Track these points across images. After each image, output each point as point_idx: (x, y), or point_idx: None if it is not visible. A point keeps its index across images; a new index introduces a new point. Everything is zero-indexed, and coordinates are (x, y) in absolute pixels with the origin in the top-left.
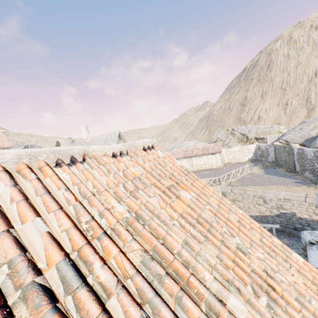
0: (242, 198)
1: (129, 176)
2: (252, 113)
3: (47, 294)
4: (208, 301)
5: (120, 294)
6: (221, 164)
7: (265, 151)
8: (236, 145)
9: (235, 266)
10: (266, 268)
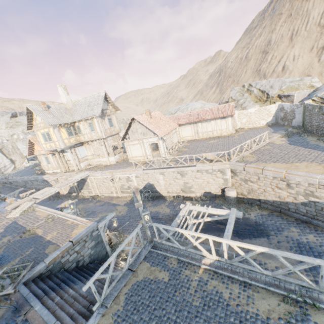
0: (257, 179)
1: None
2: (275, 62)
3: None
4: None
5: None
6: (233, 130)
7: (290, 113)
8: (252, 106)
9: None
10: None
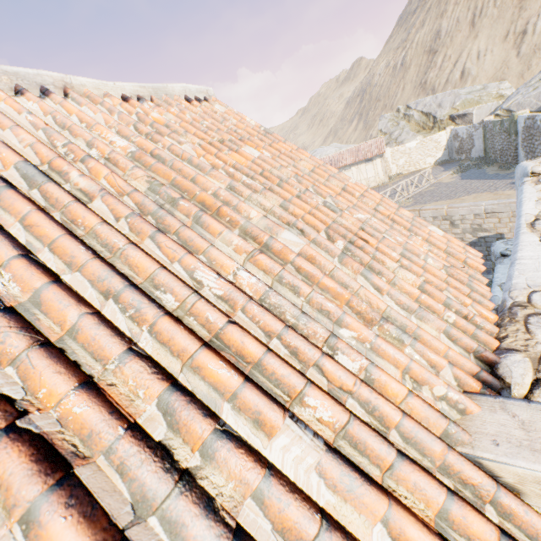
0: None
1: (147, 119)
2: (449, 66)
3: (1, 179)
4: (244, 228)
5: (105, 196)
6: (385, 177)
7: (467, 140)
8: (412, 139)
9: (306, 214)
10: (364, 225)
